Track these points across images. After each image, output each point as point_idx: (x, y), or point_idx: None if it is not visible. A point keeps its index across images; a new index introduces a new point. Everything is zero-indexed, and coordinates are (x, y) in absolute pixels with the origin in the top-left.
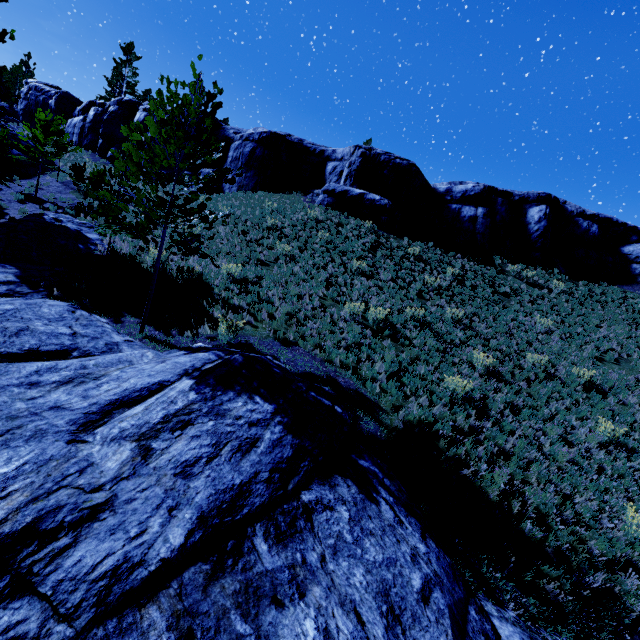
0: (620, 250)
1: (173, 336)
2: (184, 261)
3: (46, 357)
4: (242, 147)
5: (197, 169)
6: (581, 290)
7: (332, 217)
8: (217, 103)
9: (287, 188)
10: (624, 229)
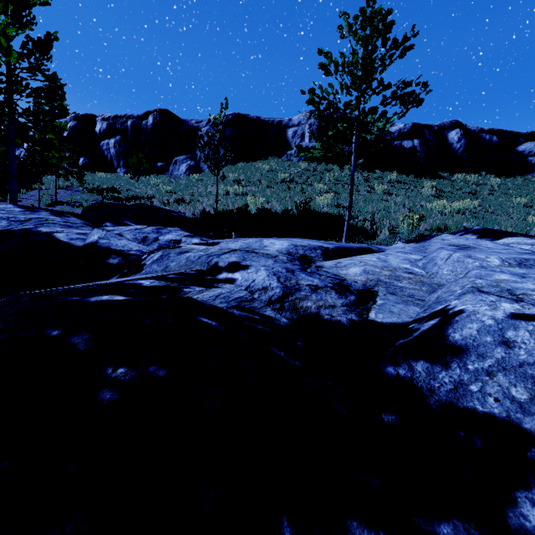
0: (515, 150)
1: (368, 243)
2: (276, 205)
3: (374, 252)
4: (211, 131)
5: (168, 159)
6: (509, 181)
7: (317, 167)
8: (389, 22)
9: (259, 156)
10: (512, 135)
